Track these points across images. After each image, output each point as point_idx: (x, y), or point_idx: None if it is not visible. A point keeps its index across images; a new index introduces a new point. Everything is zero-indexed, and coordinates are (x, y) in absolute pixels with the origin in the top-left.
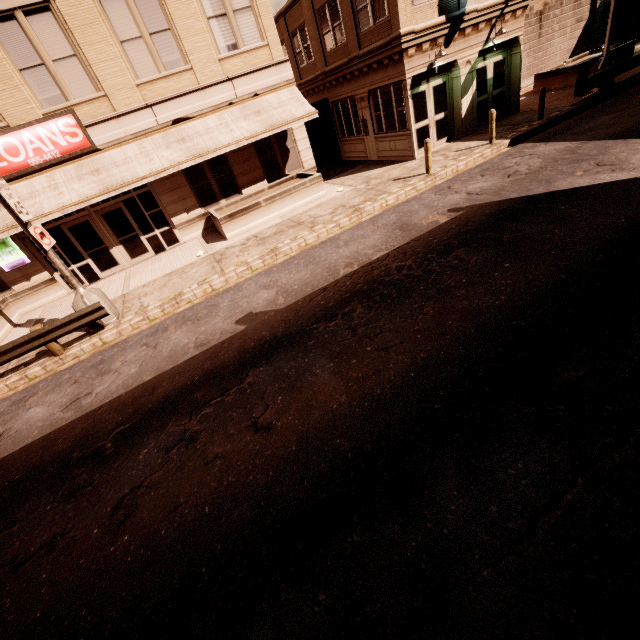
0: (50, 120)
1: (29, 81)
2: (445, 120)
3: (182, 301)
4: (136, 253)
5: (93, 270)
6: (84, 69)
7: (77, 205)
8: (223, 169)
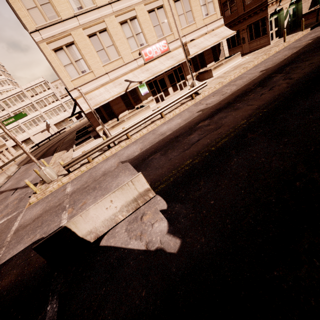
0: (160, 42)
1: (155, 30)
2: (278, 30)
3: (223, 82)
4: (175, 90)
5: (163, 96)
6: (168, 25)
7: (171, 66)
8: (201, 58)
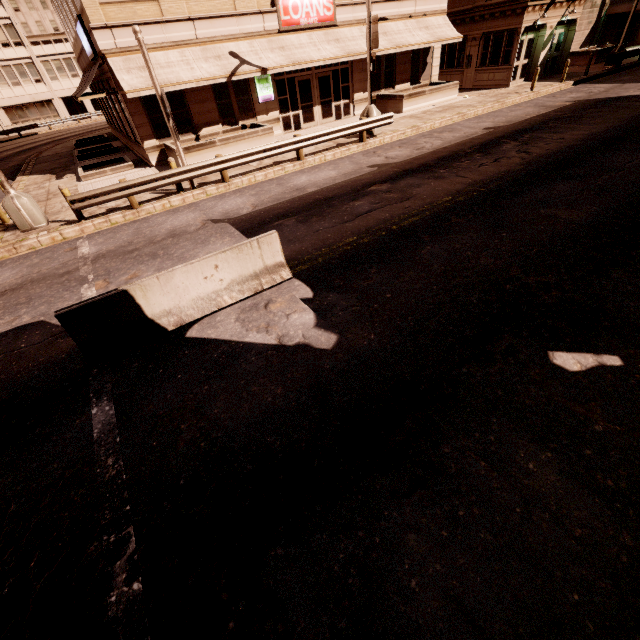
0: None
1: None
2: (527, 65)
3: (420, 129)
4: (326, 115)
5: (300, 120)
6: None
7: (332, 60)
8: (390, 66)
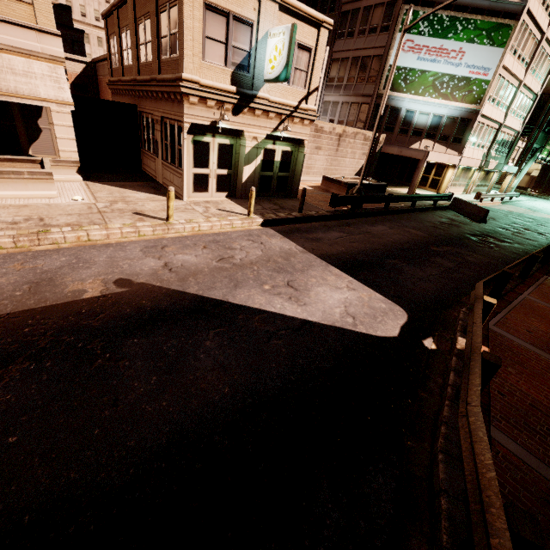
0: None
1: None
2: (228, 177)
3: None
4: None
5: None
6: None
7: None
8: None
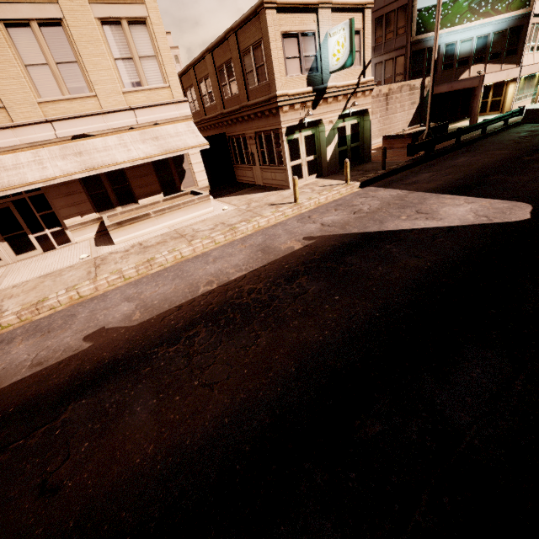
0: None
1: None
2: (315, 161)
3: (43, 307)
4: (22, 250)
5: None
6: None
7: None
8: (121, 181)
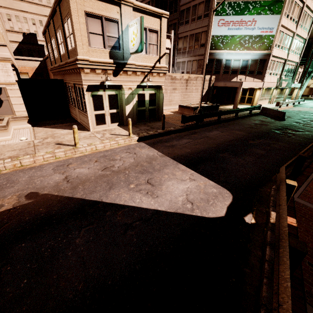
0: None
1: None
2: (117, 114)
3: None
4: None
5: None
6: None
7: None
8: None
